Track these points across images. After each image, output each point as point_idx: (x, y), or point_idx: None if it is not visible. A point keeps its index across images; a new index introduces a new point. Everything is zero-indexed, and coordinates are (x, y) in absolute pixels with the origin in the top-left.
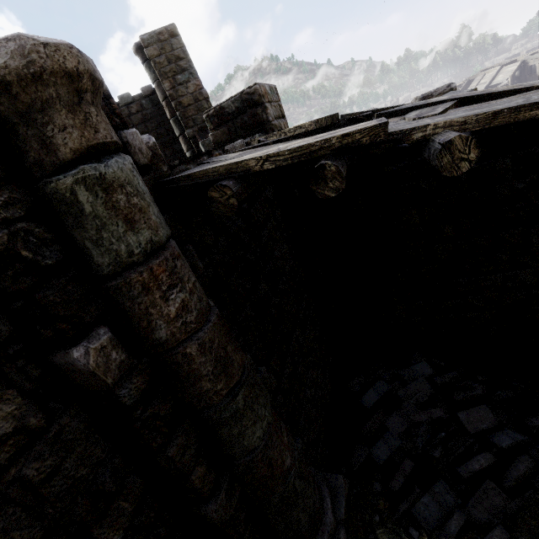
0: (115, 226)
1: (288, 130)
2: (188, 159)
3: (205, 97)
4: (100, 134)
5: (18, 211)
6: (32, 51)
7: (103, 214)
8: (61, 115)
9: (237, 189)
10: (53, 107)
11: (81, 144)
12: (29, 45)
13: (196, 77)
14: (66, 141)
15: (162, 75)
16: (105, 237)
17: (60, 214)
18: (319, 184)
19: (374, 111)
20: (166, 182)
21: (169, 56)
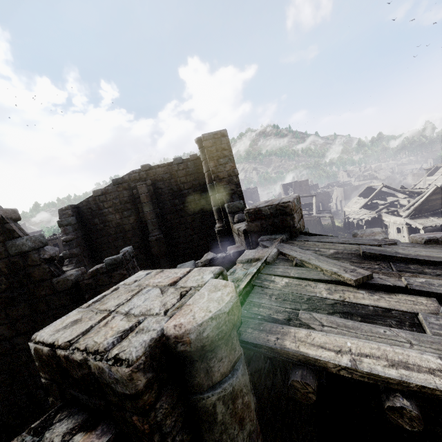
0: (233, 429)
1: (325, 270)
2: (247, 283)
3: (236, 174)
4: (236, 351)
5: (179, 425)
6: (223, 324)
7: (227, 420)
8: (221, 350)
9: (315, 383)
10: (219, 346)
11: (227, 368)
12: (223, 320)
13: (233, 161)
14: (220, 368)
15: (210, 158)
16: (224, 438)
17: (200, 419)
18: (394, 413)
19: (392, 256)
20: (250, 343)
21: (218, 147)
